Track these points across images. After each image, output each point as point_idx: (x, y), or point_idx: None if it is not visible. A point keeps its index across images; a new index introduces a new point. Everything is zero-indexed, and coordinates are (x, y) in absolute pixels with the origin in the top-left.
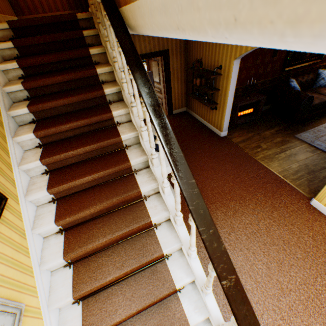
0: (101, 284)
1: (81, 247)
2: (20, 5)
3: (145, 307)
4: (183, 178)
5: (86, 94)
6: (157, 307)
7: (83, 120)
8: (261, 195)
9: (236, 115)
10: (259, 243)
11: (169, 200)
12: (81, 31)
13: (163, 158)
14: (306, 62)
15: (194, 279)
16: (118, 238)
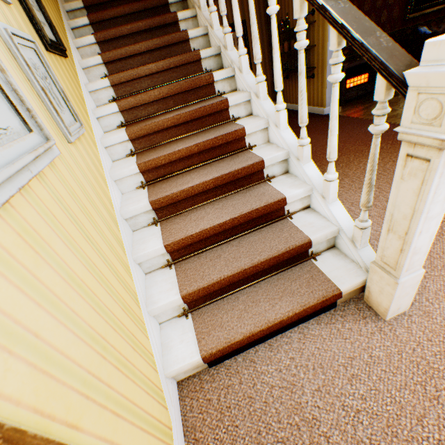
0: (169, 155)
1: (145, 123)
2: None
3: (224, 178)
4: None
5: (148, 1)
6: (240, 193)
7: (145, 21)
8: (386, 145)
9: (343, 84)
10: (386, 179)
11: (248, 79)
12: None
13: None
14: (440, 5)
15: (289, 167)
16: (187, 119)
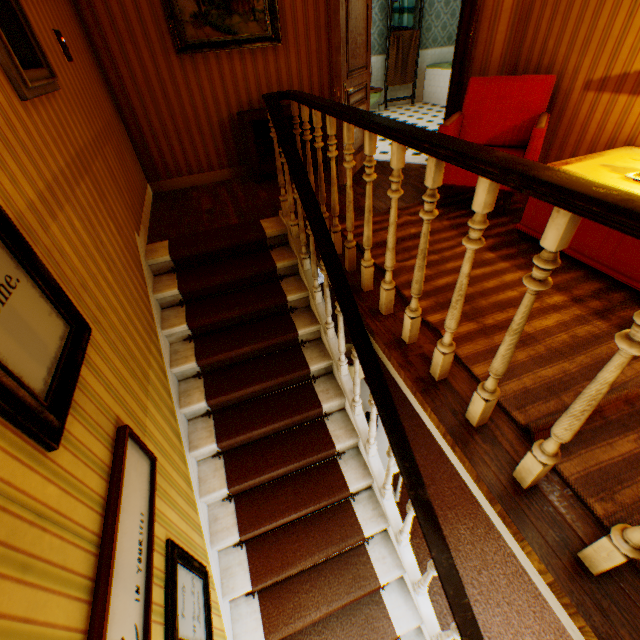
0: None
1: (288, 624)
2: (156, 168)
3: None
4: (454, 596)
5: (286, 377)
6: None
7: (283, 421)
8: None
9: None
10: (526, 593)
11: (405, 554)
12: (274, 264)
13: (410, 520)
14: None
15: None
16: (335, 610)
